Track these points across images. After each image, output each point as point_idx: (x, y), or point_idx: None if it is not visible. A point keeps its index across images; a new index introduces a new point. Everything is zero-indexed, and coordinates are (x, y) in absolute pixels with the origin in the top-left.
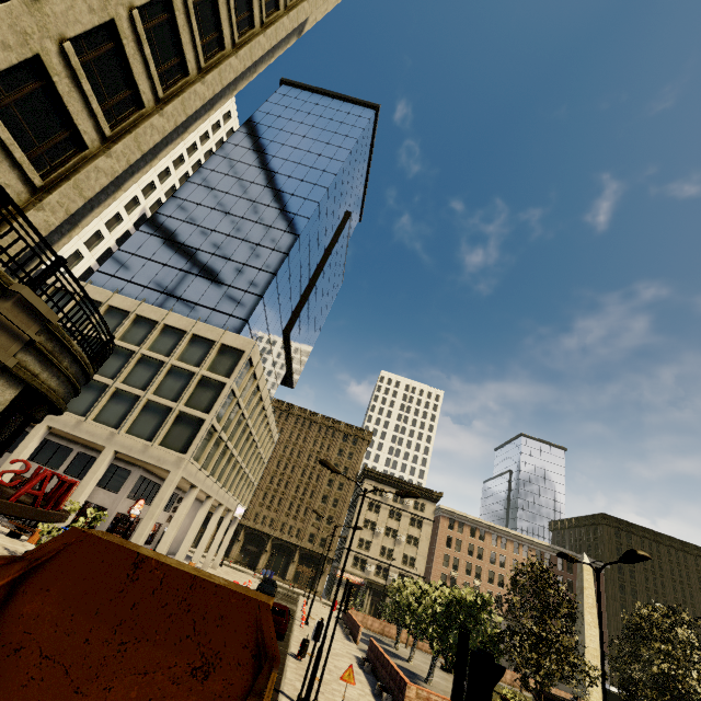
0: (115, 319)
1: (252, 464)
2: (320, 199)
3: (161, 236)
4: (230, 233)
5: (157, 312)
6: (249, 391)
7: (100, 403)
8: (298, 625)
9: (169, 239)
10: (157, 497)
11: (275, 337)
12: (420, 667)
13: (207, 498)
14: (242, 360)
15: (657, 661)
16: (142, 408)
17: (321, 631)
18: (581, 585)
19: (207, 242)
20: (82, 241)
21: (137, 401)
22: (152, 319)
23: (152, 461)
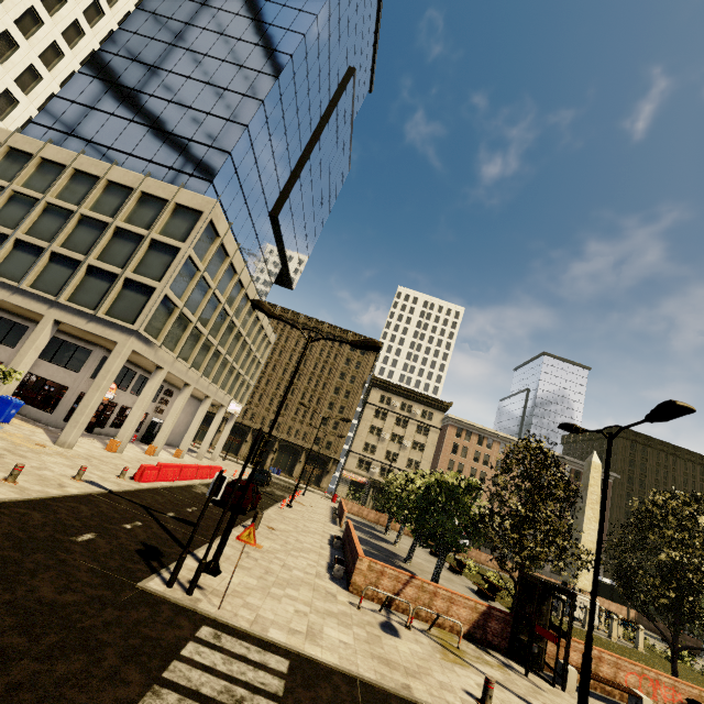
0: (50, 174)
1: (242, 361)
2: (306, 30)
3: (106, 79)
4: (191, 75)
5: (98, 166)
6: (220, 269)
7: (35, 268)
8: (278, 507)
9: (116, 83)
10: (103, 369)
11: (259, 219)
12: (405, 550)
13: (185, 386)
14: (200, 223)
15: (667, 549)
16: (85, 274)
17: (220, 485)
18: (586, 482)
19: (163, 86)
20: (35, 107)
21: (78, 267)
22: (93, 174)
23: (97, 332)
